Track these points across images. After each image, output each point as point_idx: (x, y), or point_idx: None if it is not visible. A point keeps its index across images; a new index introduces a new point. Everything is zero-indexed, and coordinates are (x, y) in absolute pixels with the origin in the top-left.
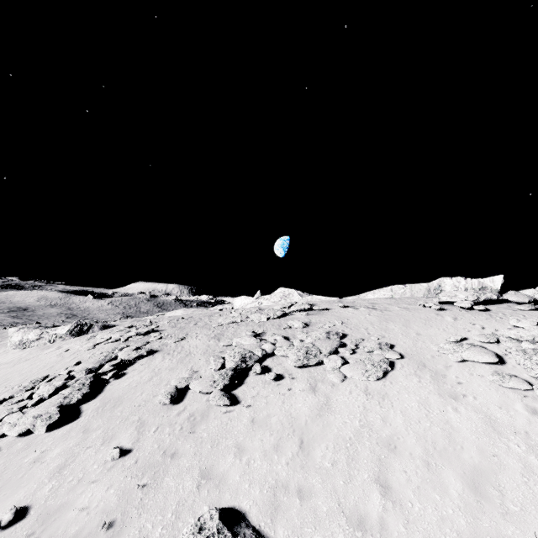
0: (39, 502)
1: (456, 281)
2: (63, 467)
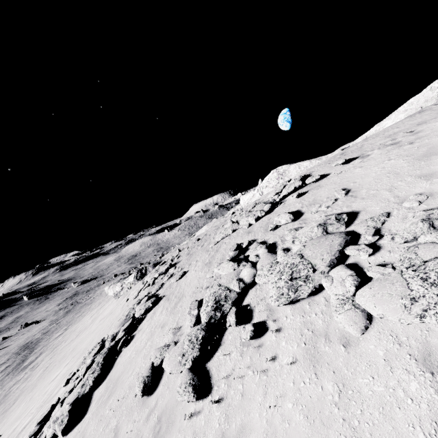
0: None
1: None
2: None
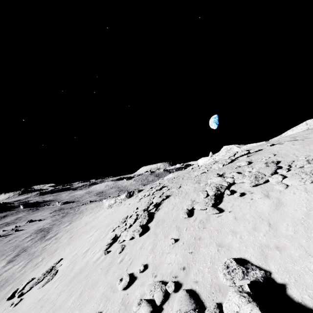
0: (150, 262)
1: None
2: (153, 249)
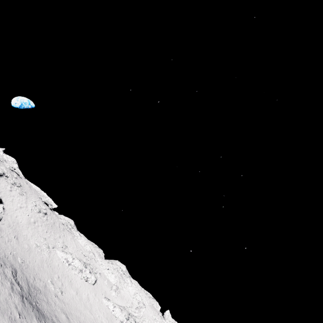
0: None
1: (50, 199)
2: None
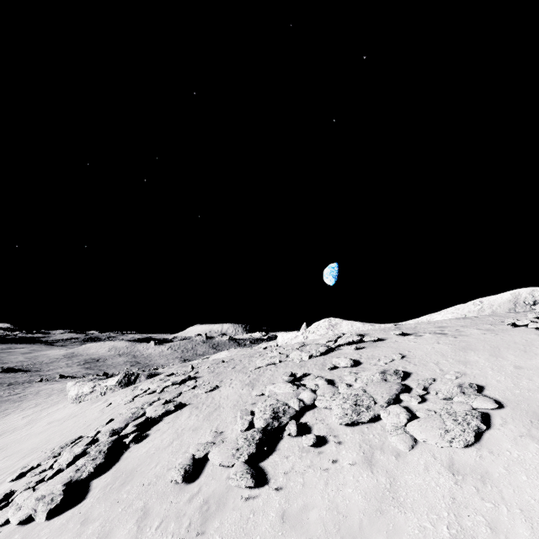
0: None
1: None
2: None
